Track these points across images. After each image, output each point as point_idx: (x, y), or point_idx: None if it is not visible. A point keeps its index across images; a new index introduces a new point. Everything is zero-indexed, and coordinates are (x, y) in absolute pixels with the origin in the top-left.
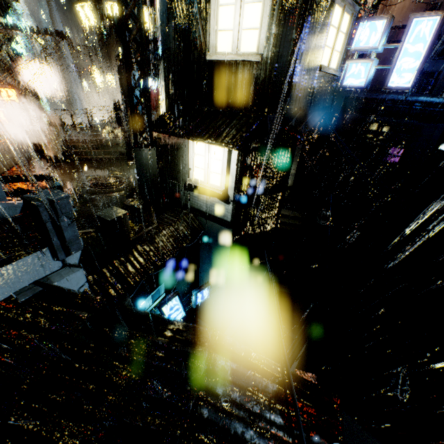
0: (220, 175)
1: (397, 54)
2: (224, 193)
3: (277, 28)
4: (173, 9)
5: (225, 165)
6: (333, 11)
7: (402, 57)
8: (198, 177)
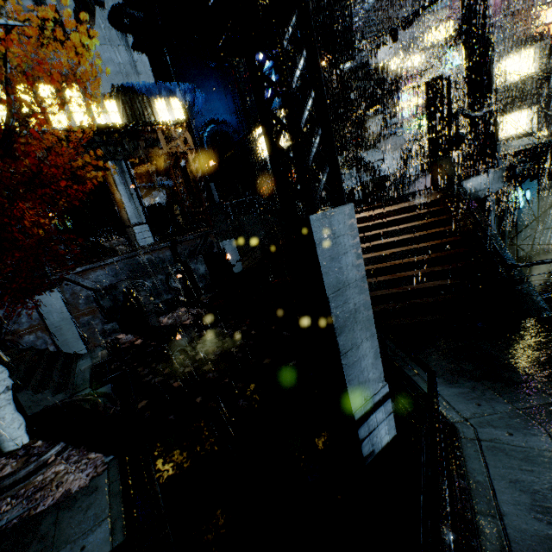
0: (526, 125)
1: None
2: (530, 132)
3: (543, 61)
4: None
5: (529, 118)
6: None
7: None
8: (509, 134)
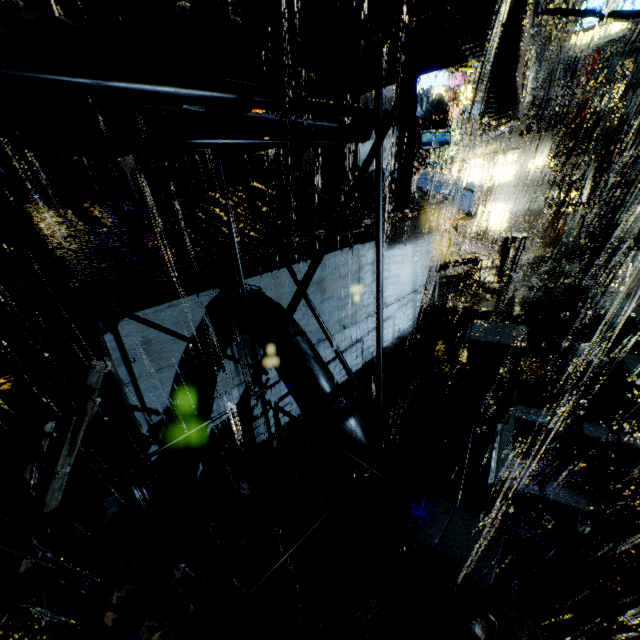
0: None
1: None
2: None
3: None
4: (638, 75)
5: None
6: None
7: None
8: None
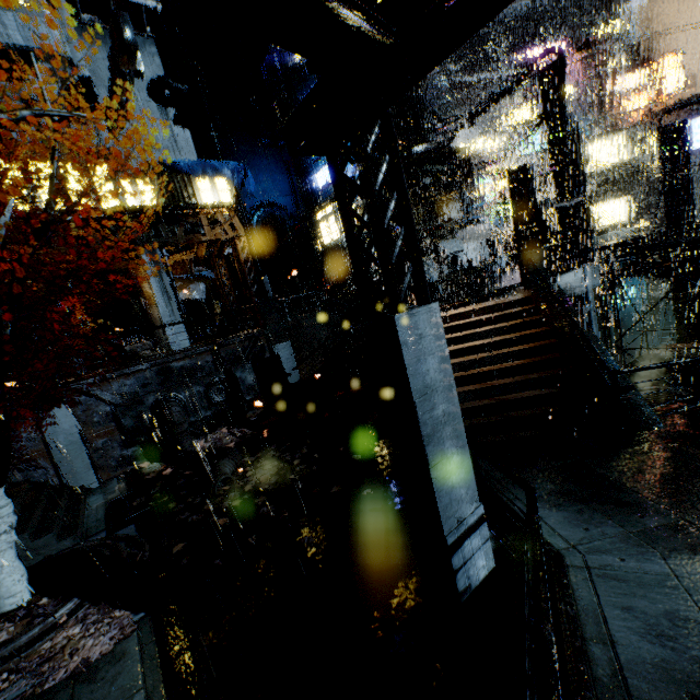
0: (624, 214)
1: (691, 136)
2: (629, 222)
3: (635, 147)
4: None
5: (626, 207)
6: (648, 135)
7: (694, 136)
8: (606, 224)
